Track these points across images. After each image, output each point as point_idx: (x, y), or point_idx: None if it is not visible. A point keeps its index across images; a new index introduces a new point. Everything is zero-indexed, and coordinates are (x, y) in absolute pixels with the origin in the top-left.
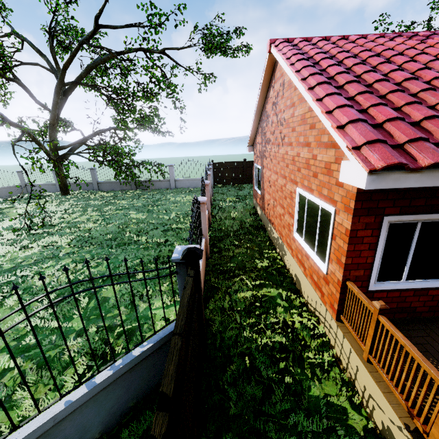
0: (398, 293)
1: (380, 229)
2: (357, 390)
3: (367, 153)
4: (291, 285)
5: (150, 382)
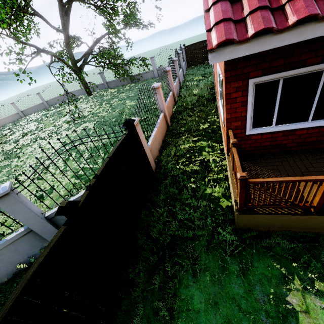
0: (270, 135)
1: (248, 90)
2: (229, 190)
3: (213, 34)
4: (219, 138)
5: None
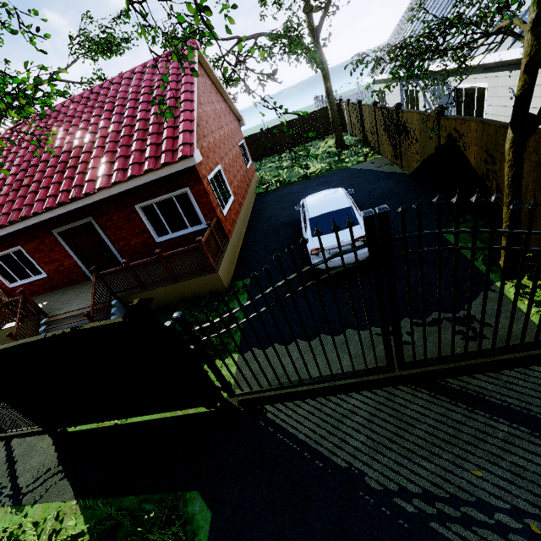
0: (24, 286)
1: None
2: None
3: None
4: None
5: None
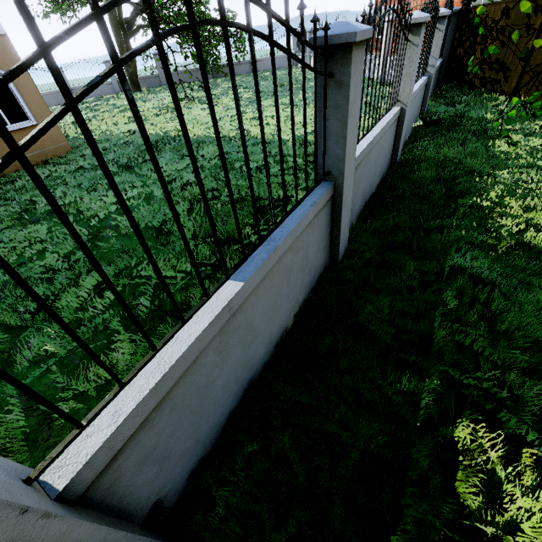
0: None
1: None
2: None
3: None
4: None
5: (434, 88)
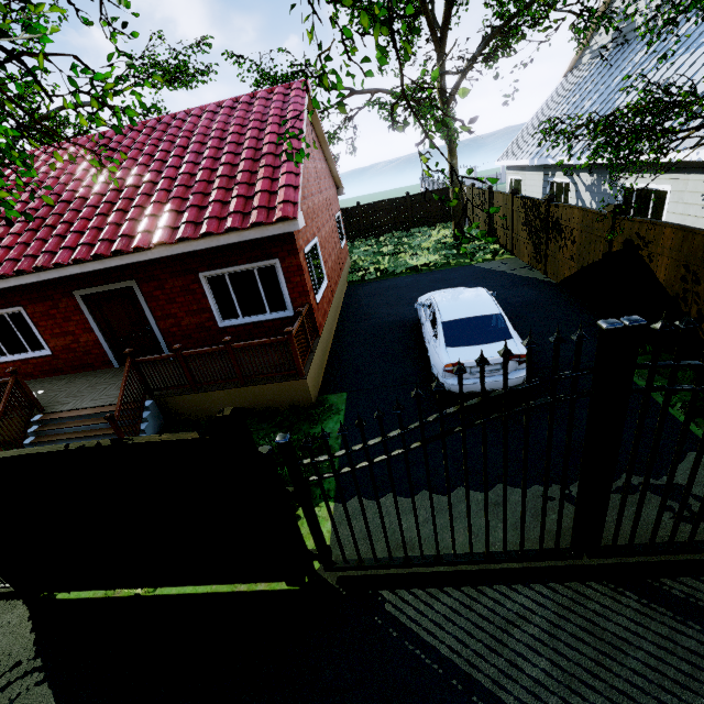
0: (13, 364)
1: None
2: None
3: None
4: None
5: None
